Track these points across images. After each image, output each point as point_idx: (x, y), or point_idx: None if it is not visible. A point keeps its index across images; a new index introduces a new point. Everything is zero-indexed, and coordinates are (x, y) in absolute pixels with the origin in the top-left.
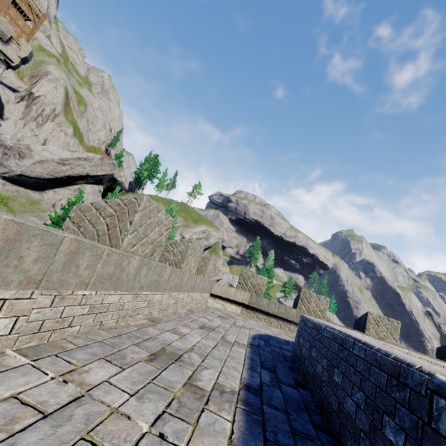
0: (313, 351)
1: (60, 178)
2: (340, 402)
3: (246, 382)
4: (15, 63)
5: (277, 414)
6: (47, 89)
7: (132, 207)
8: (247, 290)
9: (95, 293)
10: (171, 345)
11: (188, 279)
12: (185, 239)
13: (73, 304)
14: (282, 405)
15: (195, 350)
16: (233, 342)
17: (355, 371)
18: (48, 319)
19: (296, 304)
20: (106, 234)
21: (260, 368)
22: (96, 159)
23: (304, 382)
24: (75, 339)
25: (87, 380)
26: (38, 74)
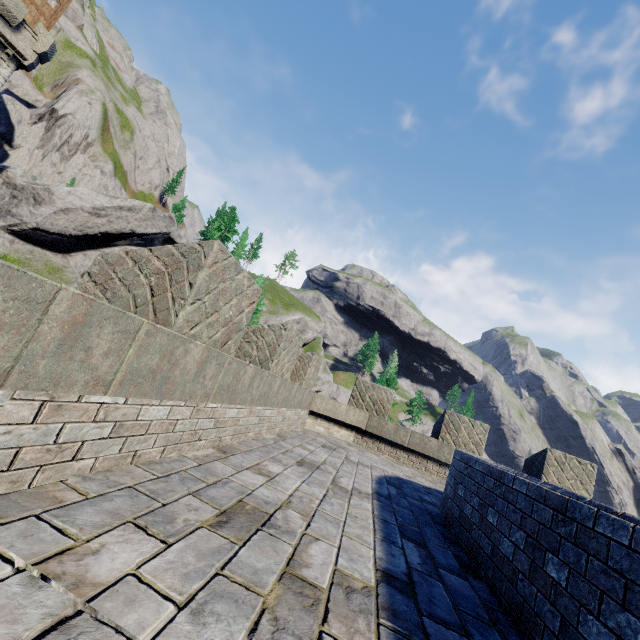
0: (491, 514)
1: (93, 235)
2: (567, 620)
3: (383, 567)
4: (29, 61)
5: (448, 635)
6: (76, 105)
7: (194, 259)
8: (364, 407)
9: (124, 400)
10: (254, 495)
11: (279, 387)
12: (277, 324)
13: (81, 420)
14: (453, 616)
15: (293, 503)
16: (349, 489)
17: (604, 567)
18: (29, 446)
19: (437, 431)
20: (149, 303)
21: (399, 537)
22: (145, 210)
23: (473, 564)
24: (84, 481)
25: (93, 572)
26: (64, 83)
